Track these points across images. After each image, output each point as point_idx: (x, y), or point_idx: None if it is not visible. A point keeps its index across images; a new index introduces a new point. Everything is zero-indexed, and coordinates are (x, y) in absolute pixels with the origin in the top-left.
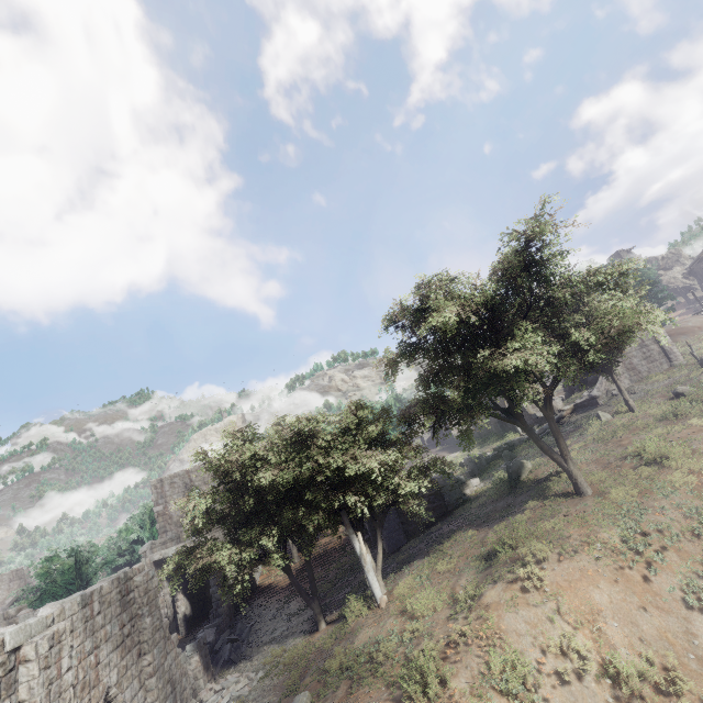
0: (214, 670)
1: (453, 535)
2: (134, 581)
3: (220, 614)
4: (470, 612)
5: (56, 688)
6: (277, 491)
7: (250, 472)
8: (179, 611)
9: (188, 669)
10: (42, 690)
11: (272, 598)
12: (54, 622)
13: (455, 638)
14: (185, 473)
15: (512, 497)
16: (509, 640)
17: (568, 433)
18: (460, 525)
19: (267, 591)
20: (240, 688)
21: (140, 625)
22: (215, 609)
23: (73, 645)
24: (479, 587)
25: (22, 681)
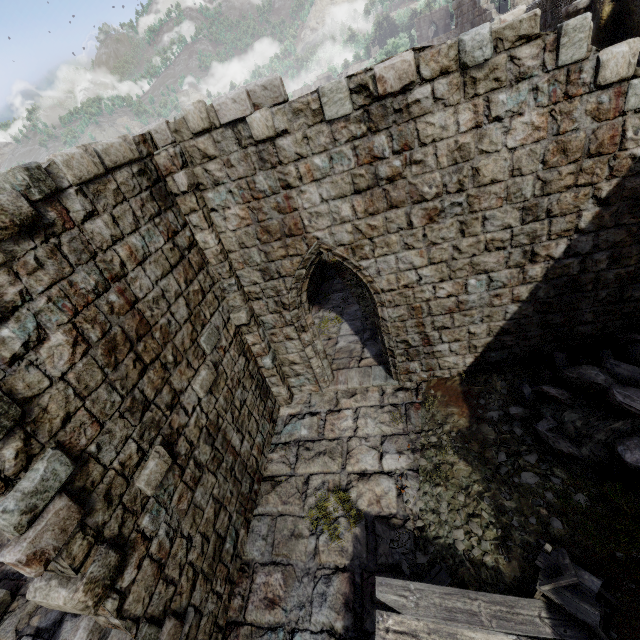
0: None
1: None
2: None
3: None
4: None
5: None
6: None
7: None
8: None
9: None
10: None
11: None
12: None
13: None
14: (429, 15)
15: None
16: None
17: None
18: None
19: None
20: None
21: None
22: None
23: None
24: None
25: None
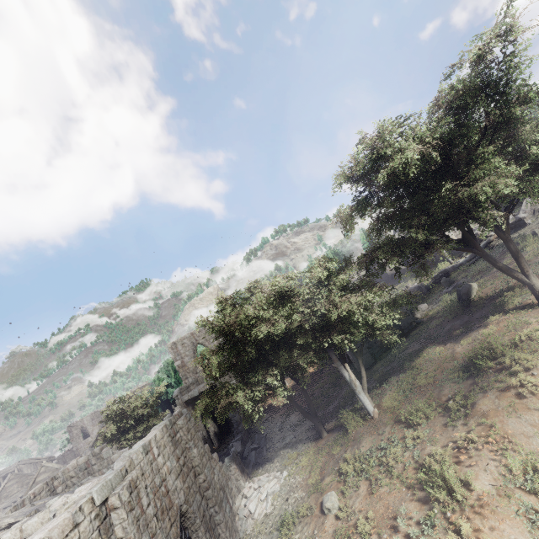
0: (247, 471)
1: (421, 353)
2: (177, 424)
3: (240, 431)
4: (468, 420)
5: (143, 522)
6: (269, 341)
7: (247, 330)
8: (210, 430)
9: (229, 474)
10: (133, 527)
11: (275, 414)
12: (127, 472)
13: (464, 445)
14: (190, 336)
15: (467, 315)
16: (520, 443)
17: (502, 253)
18: (425, 344)
19: (270, 409)
20: (272, 485)
21: (190, 455)
22: (236, 427)
23: (146, 484)
24: (469, 397)
25: (116, 524)
